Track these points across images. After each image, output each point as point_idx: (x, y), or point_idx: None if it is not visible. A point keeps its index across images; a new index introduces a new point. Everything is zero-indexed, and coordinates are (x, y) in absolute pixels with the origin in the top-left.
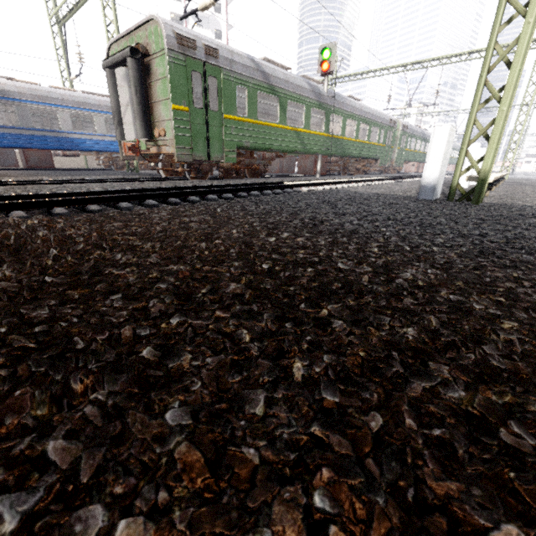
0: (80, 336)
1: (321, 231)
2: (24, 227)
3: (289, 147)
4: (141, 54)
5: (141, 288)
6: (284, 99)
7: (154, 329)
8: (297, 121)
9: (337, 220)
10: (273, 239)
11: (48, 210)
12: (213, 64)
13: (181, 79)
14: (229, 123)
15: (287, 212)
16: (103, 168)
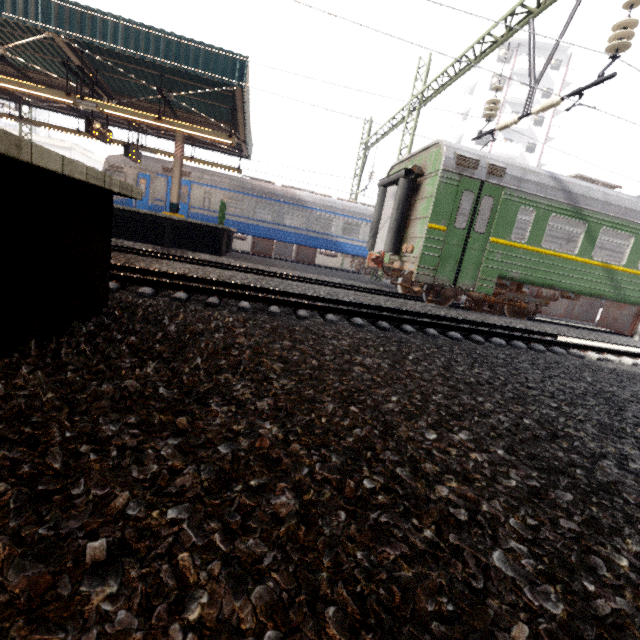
0: (87, 479)
1: (533, 455)
2: (213, 325)
3: (587, 288)
4: (415, 175)
5: (208, 440)
6: (596, 225)
7: (144, 512)
8: (620, 253)
9: (593, 443)
10: (432, 437)
11: (267, 306)
12: (495, 183)
13: (448, 198)
14: (495, 248)
15: (510, 392)
16: (353, 271)
